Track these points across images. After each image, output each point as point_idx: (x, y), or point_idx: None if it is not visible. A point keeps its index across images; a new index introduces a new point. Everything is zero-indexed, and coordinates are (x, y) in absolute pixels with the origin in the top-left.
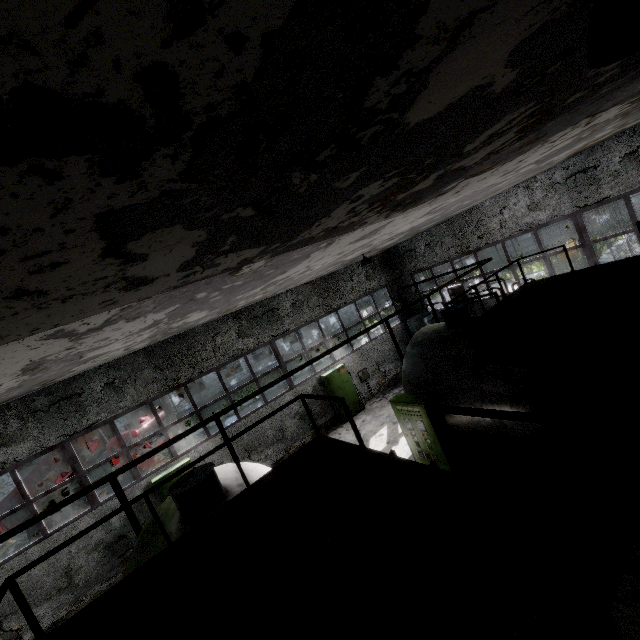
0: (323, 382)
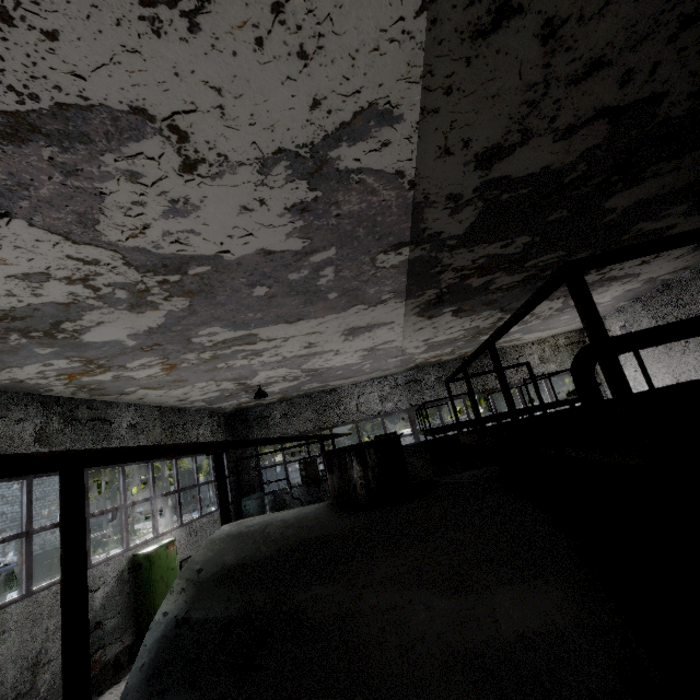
0: (139, 564)
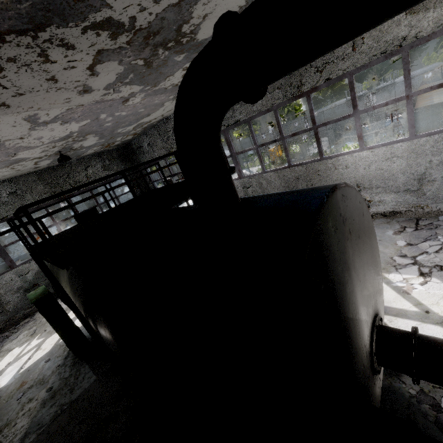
0: None
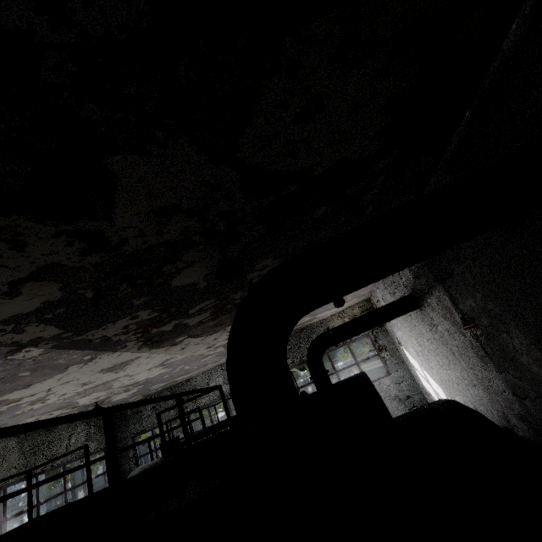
0: None
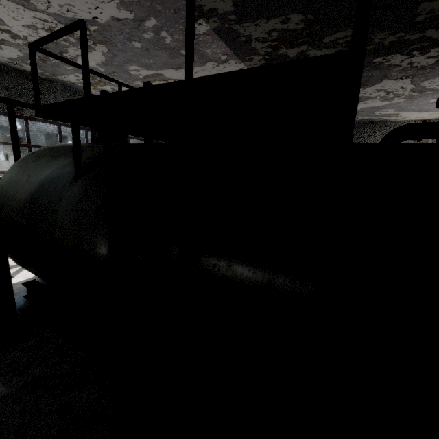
0: None
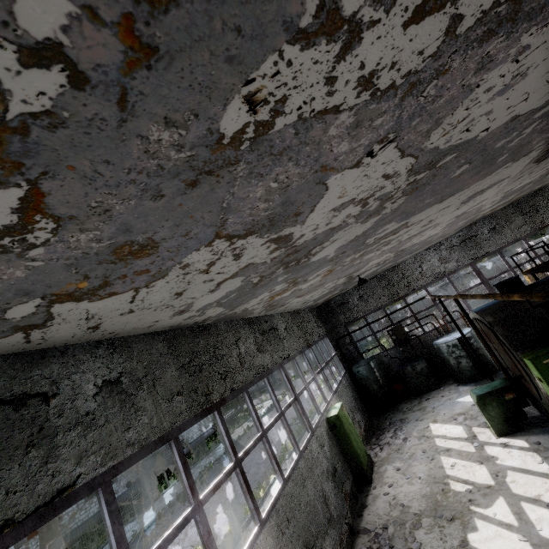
0: (334, 424)
